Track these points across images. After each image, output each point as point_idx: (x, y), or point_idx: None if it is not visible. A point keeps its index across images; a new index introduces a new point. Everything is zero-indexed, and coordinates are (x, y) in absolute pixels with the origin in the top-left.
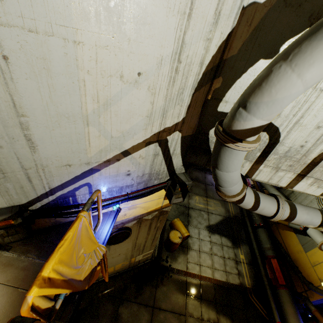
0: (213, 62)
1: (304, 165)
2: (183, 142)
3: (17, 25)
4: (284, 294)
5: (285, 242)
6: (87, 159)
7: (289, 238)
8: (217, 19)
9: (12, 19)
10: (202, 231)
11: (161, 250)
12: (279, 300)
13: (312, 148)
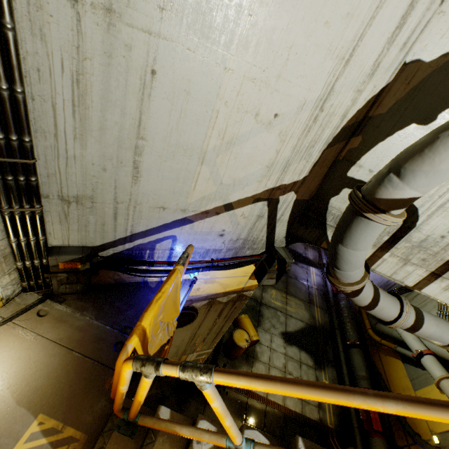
0: (357, 117)
1: (441, 261)
2: (295, 206)
3: (179, 42)
4: (379, 445)
5: (387, 373)
6: (184, 205)
7: (393, 368)
8: (374, 71)
9: (176, 35)
10: (276, 339)
11: (218, 354)
12: None
13: None
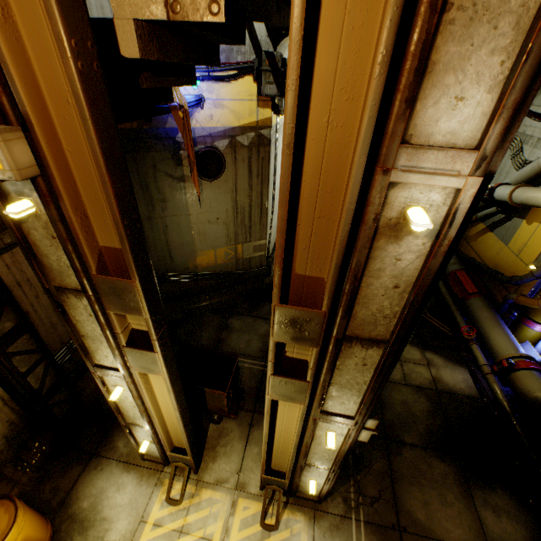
0: None
1: None
2: None
3: None
4: (475, 302)
5: (480, 254)
6: None
7: (485, 245)
8: None
9: None
10: None
11: None
12: (469, 312)
13: None
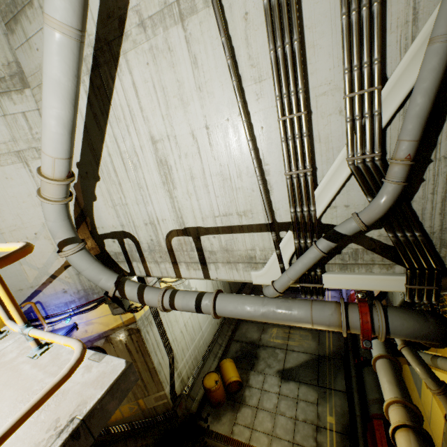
0: (77, 212)
1: (167, 253)
2: None
3: None
4: None
5: (408, 388)
6: (30, 284)
7: (408, 379)
8: None
9: None
10: (269, 378)
11: (204, 404)
12: None
13: (158, 239)
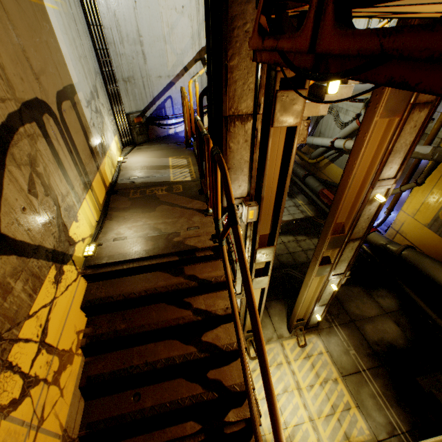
0: None
1: None
2: None
3: None
4: None
5: (329, 176)
6: (168, 73)
7: (331, 171)
8: None
9: None
10: None
11: None
12: None
13: None
